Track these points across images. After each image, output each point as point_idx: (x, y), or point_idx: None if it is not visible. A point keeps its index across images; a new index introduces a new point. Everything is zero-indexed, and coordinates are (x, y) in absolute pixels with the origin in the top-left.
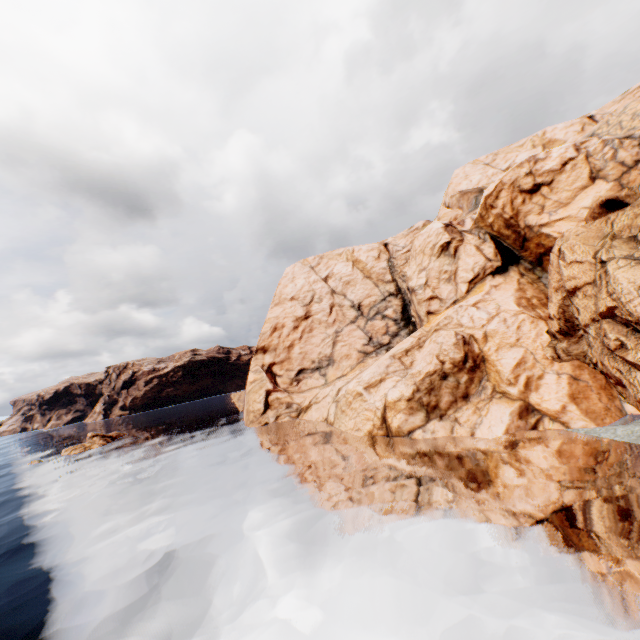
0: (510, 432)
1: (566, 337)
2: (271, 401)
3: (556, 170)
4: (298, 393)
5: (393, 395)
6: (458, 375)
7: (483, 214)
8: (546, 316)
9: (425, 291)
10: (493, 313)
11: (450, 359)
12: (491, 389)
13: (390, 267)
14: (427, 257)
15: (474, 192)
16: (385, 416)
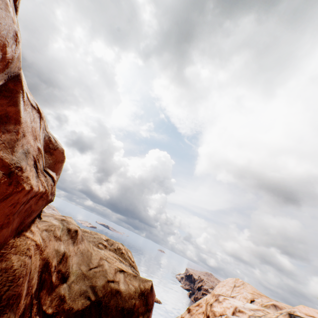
0: None
1: None
2: None
3: (215, 315)
4: None
5: None
6: None
7: None
8: None
9: None
10: None
11: None
12: None
13: None
14: None
15: None
16: None
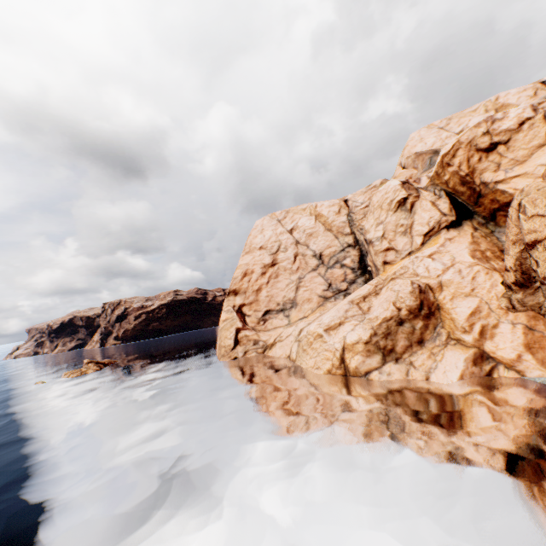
0: (465, 378)
1: (522, 288)
2: (240, 338)
3: (513, 129)
4: (264, 331)
5: (351, 338)
6: (413, 321)
7: (439, 172)
8: (500, 268)
9: (382, 243)
10: (448, 264)
11: (406, 306)
12: (446, 336)
13: (349, 221)
14: (384, 212)
15: (429, 153)
16: (343, 357)
